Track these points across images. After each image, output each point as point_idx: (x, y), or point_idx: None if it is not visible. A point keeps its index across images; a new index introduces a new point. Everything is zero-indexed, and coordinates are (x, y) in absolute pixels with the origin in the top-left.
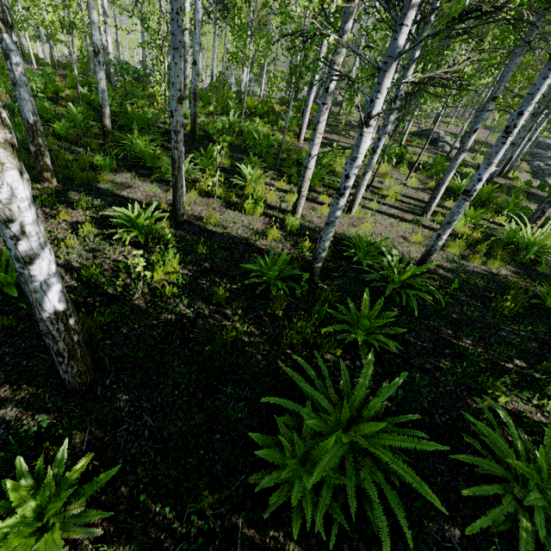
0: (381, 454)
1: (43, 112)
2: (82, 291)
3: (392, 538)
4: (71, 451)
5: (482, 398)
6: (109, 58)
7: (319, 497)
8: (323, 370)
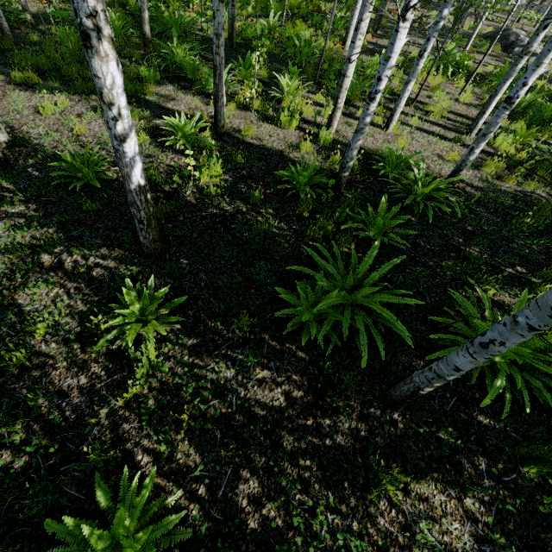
0: (372, 305)
1: None
2: None
3: (371, 357)
4: (153, 289)
5: (473, 290)
6: None
7: (322, 326)
8: (336, 253)
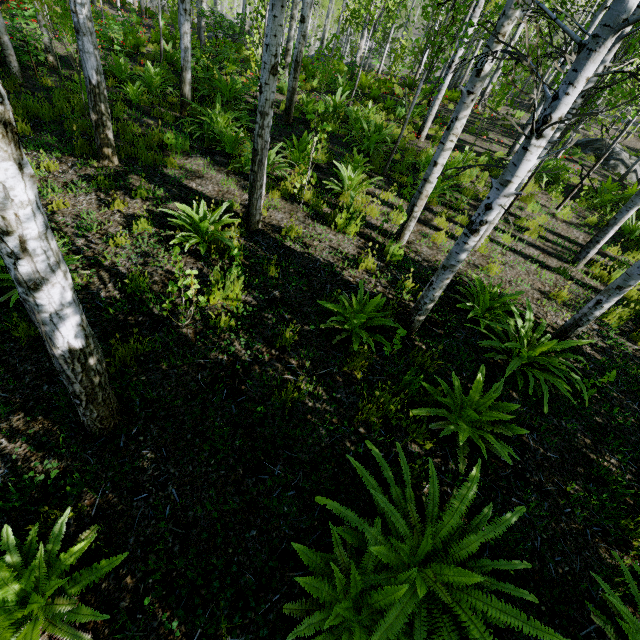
0: (469, 622)
1: (117, 70)
2: (124, 306)
3: None
4: (77, 514)
5: (622, 550)
6: (202, 7)
7: None
8: (404, 473)
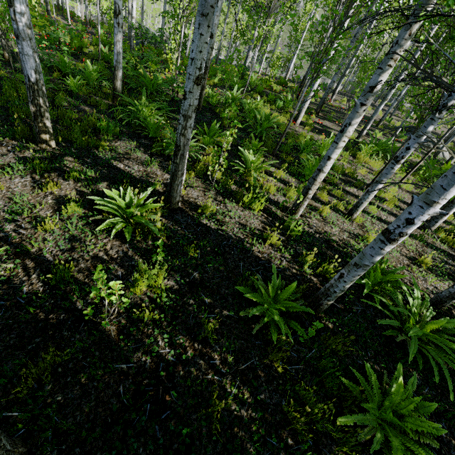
0: None
1: (62, 66)
2: (46, 301)
3: None
4: None
5: None
6: (132, 22)
7: None
8: None
